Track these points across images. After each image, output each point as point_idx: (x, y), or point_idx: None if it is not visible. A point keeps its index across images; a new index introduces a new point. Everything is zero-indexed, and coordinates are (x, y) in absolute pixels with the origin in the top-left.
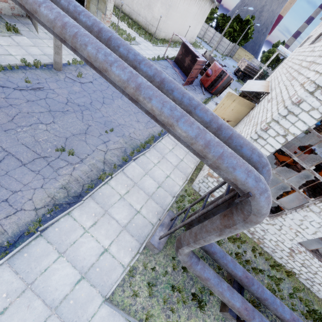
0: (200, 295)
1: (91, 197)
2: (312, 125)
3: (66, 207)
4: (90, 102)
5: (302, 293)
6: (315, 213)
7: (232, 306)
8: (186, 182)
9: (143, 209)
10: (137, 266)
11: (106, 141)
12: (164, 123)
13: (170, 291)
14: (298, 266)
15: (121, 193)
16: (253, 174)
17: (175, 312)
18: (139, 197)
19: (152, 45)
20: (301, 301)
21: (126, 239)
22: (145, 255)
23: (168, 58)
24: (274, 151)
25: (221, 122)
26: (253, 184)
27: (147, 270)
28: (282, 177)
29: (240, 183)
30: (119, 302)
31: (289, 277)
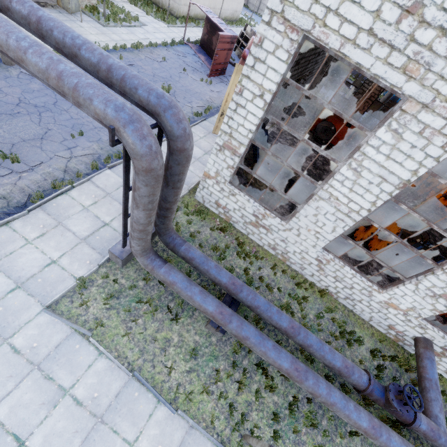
0: (180, 310)
1: (41, 208)
2: (286, 73)
3: (4, 217)
4: (54, 102)
5: (340, 314)
6: (326, 200)
7: (205, 311)
8: (186, 192)
9: (115, 222)
10: (95, 279)
11: (72, 147)
12: (17, 60)
13: (138, 304)
14: (332, 282)
15: (85, 204)
16: (113, 103)
17: (137, 322)
18: (111, 209)
19: (166, 25)
20: (334, 322)
21: (84, 252)
22: (108, 268)
23: (191, 41)
24: (258, 121)
25: (111, 61)
26: (113, 115)
27: (109, 283)
28: (280, 159)
29: (102, 118)
30: (65, 312)
31: (321, 297)
